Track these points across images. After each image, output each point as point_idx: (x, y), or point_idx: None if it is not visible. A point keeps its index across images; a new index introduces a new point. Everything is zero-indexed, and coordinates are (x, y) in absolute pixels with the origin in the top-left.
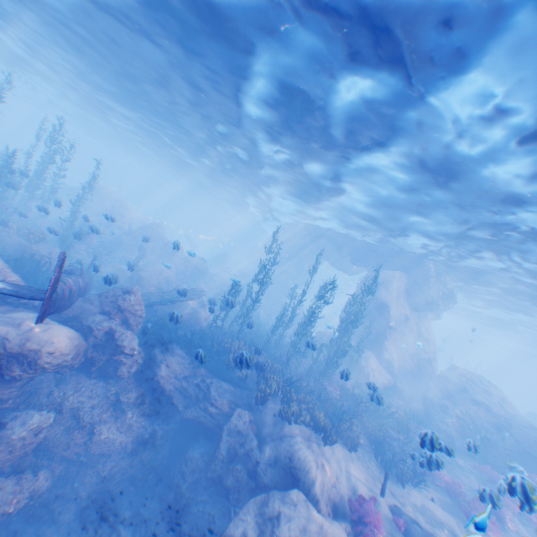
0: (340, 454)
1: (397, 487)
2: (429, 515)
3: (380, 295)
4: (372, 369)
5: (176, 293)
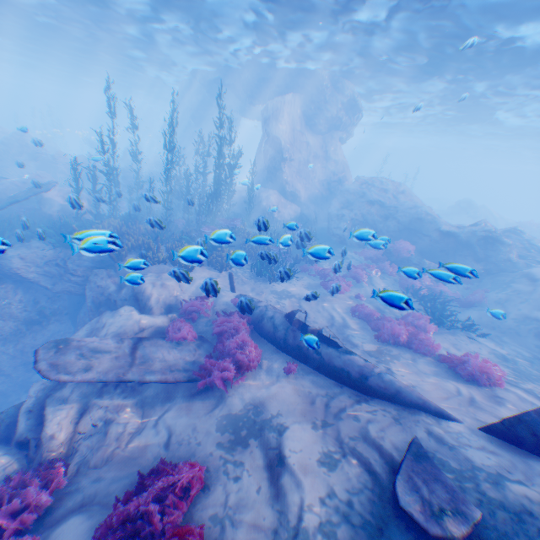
0: (202, 276)
1: (264, 285)
2: (283, 294)
3: (270, 129)
4: (277, 207)
5: (25, 195)
